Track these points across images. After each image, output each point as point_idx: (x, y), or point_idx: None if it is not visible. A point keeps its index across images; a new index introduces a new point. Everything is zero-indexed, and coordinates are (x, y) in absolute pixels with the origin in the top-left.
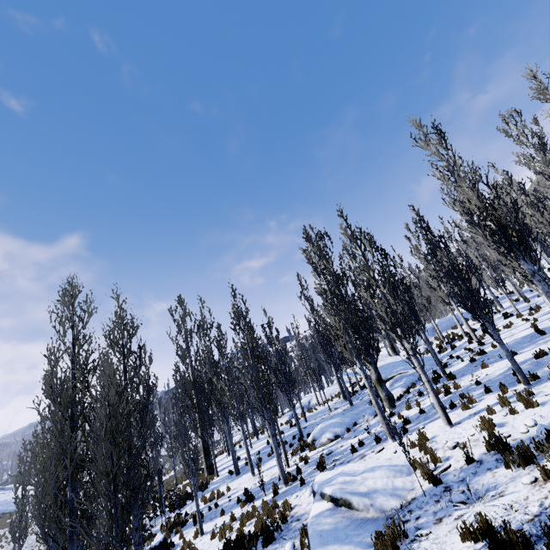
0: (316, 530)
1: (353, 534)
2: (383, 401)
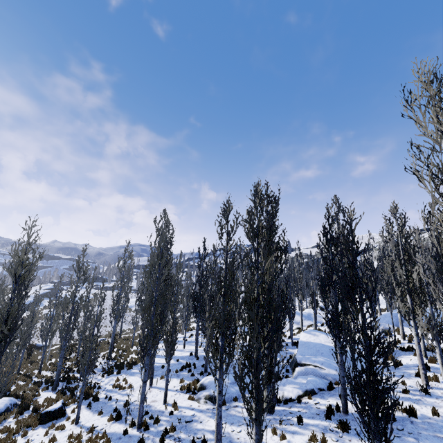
0: None
1: None
2: (264, 399)
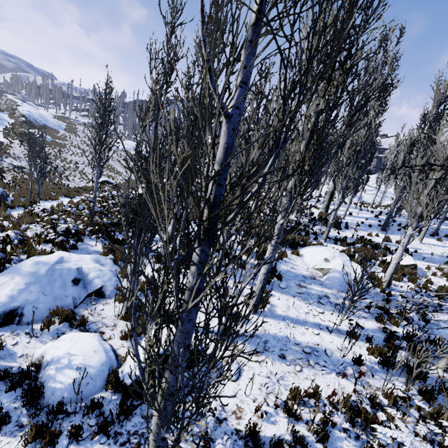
0: None
1: None
2: None
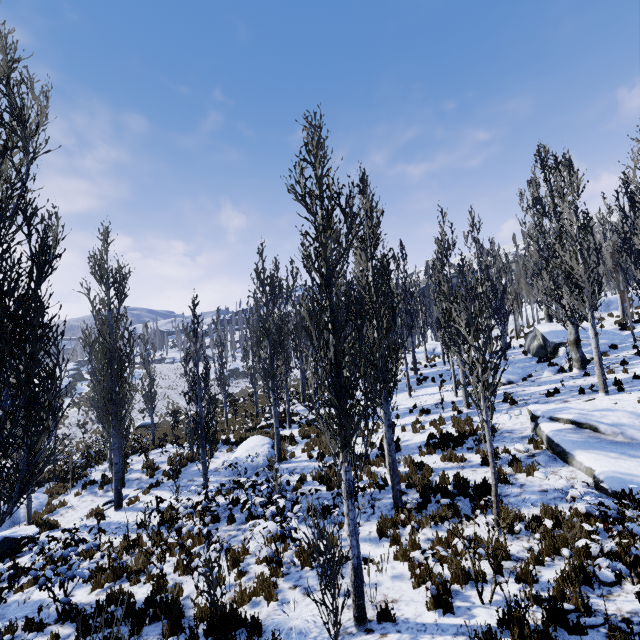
0: (565, 439)
1: (610, 447)
2: (574, 362)
